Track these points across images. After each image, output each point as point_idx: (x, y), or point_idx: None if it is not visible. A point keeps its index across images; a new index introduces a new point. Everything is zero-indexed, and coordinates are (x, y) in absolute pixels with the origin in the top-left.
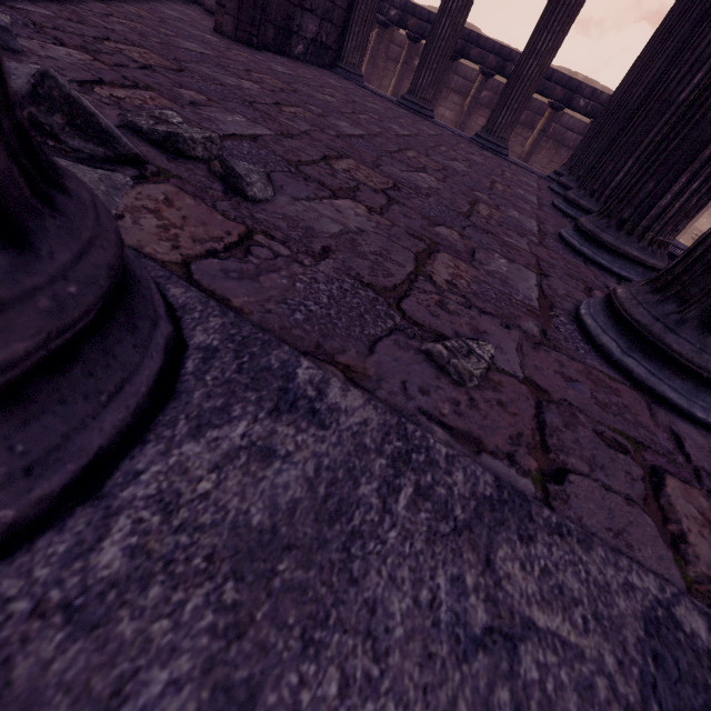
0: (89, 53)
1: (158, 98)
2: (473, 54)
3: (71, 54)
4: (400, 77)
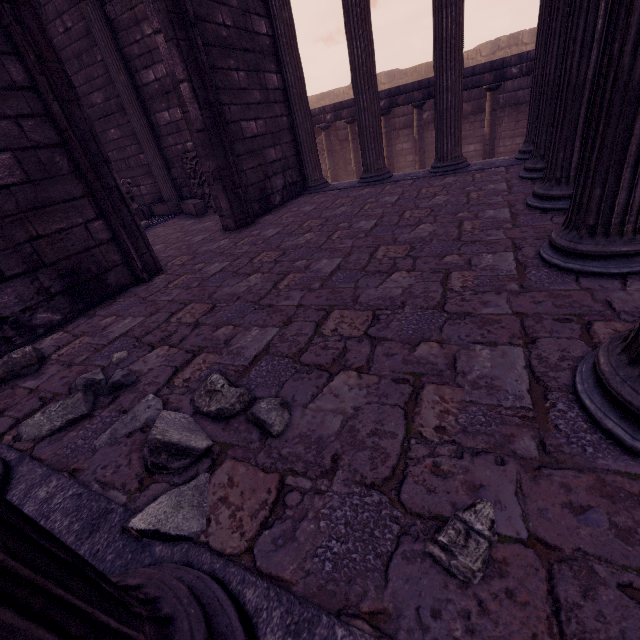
0: (166, 343)
1: (207, 357)
2: (401, 101)
3: (158, 355)
4: (355, 150)
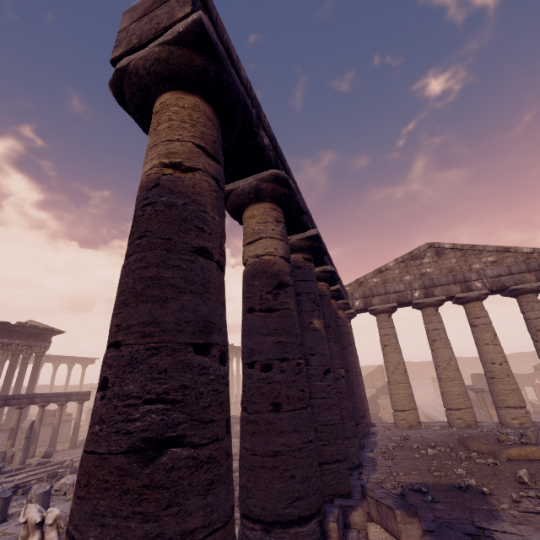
0: None
1: None
2: None
3: None
4: None
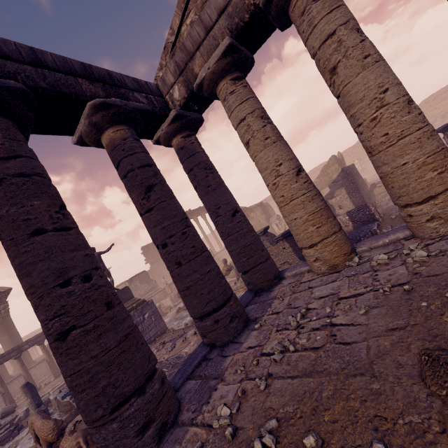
0: None
1: None
2: None
3: None
4: None
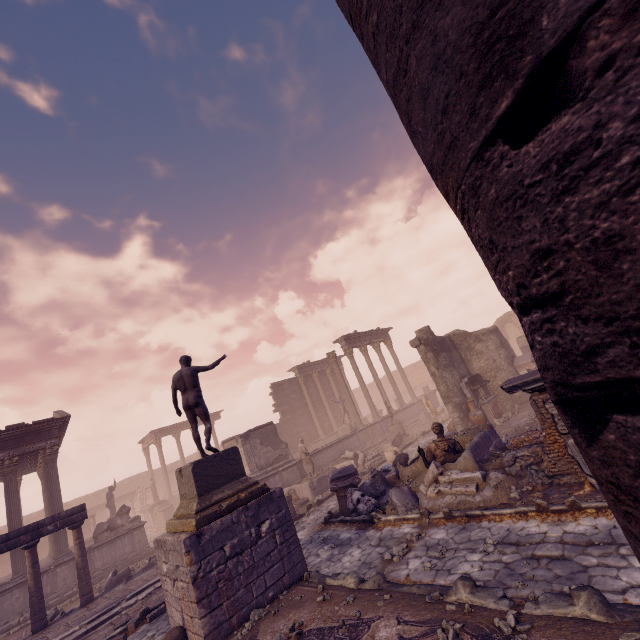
0: None
1: None
2: None
3: None
4: None
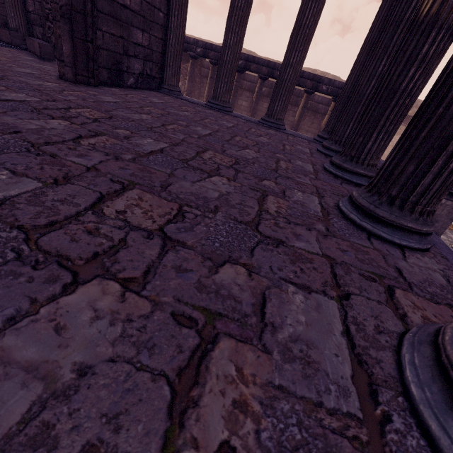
0: None
1: None
2: (253, 68)
3: None
4: (210, 86)
